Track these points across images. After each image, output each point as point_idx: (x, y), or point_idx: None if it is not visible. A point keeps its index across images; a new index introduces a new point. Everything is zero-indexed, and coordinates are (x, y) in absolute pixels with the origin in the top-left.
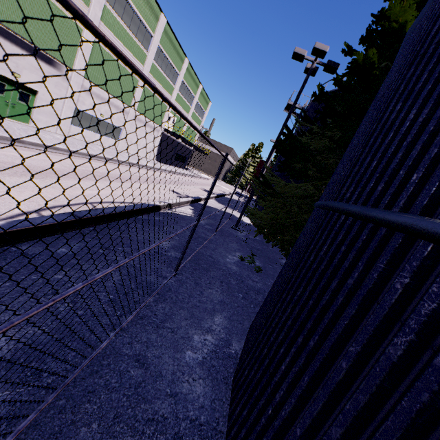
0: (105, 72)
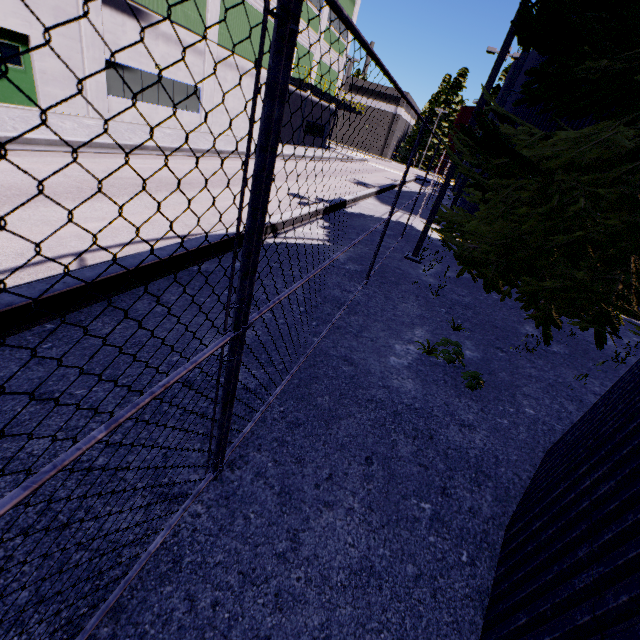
0: None
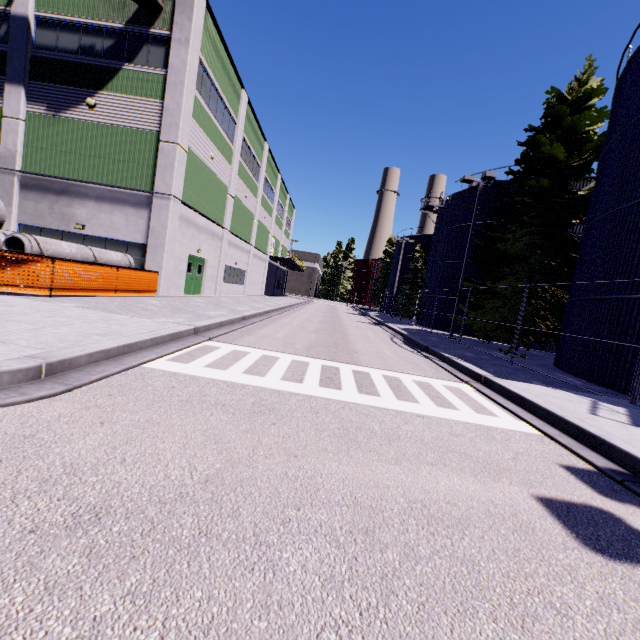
0: (237, 219)
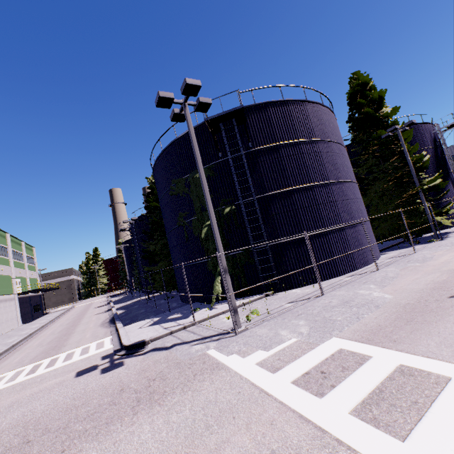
0: None
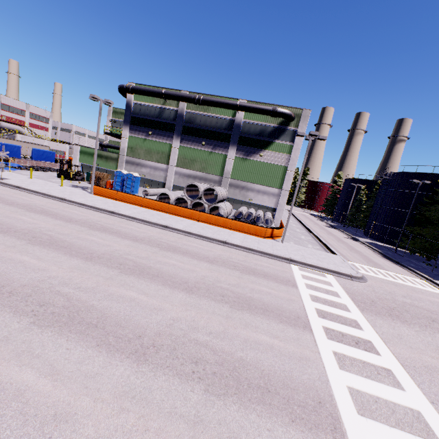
0: None
